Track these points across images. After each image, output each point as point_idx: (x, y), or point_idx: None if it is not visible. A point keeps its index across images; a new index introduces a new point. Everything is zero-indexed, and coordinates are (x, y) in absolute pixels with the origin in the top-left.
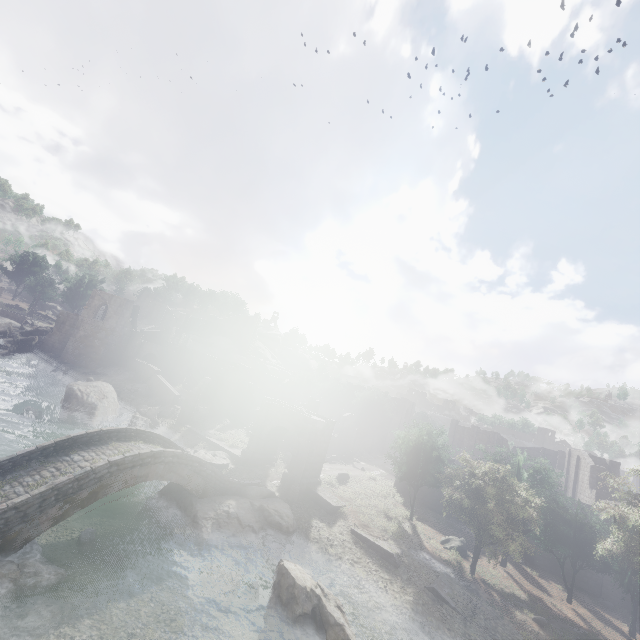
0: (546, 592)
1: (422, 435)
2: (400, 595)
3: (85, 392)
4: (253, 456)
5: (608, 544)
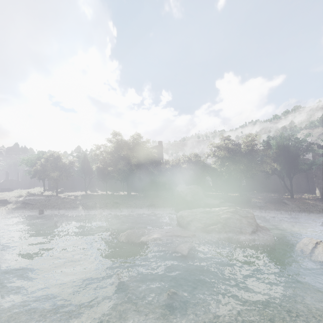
0: (97, 193)
1: (37, 155)
2: (2, 209)
3: None
4: None
5: (98, 165)
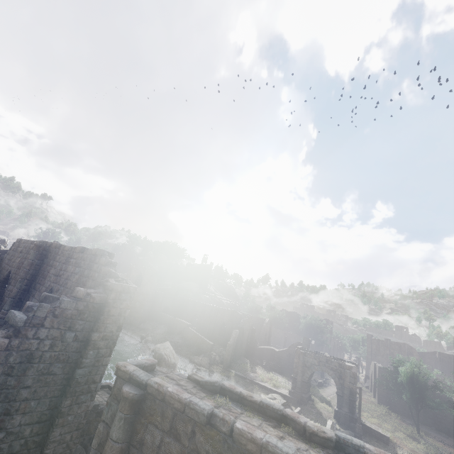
0: None
1: (417, 368)
2: None
3: (167, 355)
4: (301, 396)
5: None
